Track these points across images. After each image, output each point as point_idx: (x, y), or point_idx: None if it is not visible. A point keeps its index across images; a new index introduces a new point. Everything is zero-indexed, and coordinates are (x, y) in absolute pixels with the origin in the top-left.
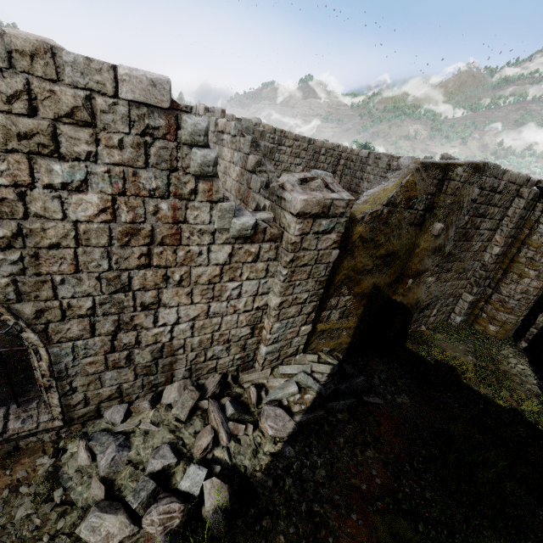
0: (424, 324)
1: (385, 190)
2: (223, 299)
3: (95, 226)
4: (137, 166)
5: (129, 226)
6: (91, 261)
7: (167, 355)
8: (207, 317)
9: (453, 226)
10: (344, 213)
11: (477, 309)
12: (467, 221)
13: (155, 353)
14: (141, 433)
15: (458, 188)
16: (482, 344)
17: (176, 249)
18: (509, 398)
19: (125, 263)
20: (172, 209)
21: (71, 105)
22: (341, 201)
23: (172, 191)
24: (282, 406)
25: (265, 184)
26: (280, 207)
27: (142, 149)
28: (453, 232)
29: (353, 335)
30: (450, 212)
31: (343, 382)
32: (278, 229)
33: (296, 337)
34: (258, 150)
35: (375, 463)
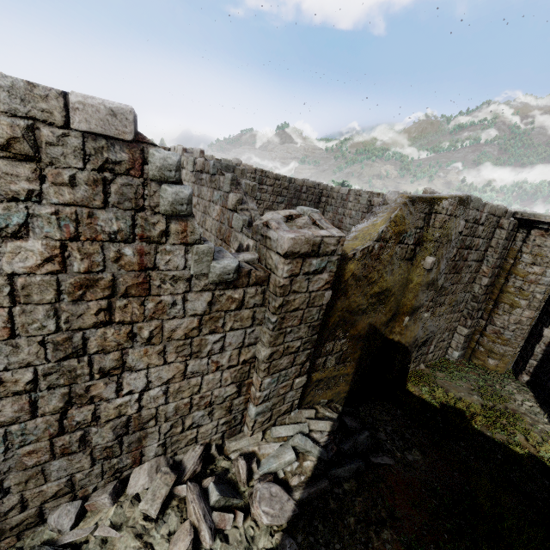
0: (423, 362)
1: (374, 225)
2: (203, 355)
3: (38, 278)
4: (94, 206)
5: (83, 276)
6: (32, 322)
7: (134, 429)
8: (184, 378)
9: (444, 259)
10: (335, 251)
11: (473, 342)
12: (455, 254)
13: (119, 429)
14: (96, 544)
15: (446, 221)
16: (484, 381)
17: (144, 300)
18: (525, 442)
19: (79, 321)
20: (138, 255)
21: (7, 136)
22: (331, 238)
23: (138, 233)
24: (278, 480)
25: (248, 222)
26: (265, 247)
27: (99, 187)
28: (444, 266)
29: (351, 382)
30: (440, 245)
31: (345, 440)
32: (264, 271)
33: (290, 391)
34: (239, 188)
35: (395, 549)
